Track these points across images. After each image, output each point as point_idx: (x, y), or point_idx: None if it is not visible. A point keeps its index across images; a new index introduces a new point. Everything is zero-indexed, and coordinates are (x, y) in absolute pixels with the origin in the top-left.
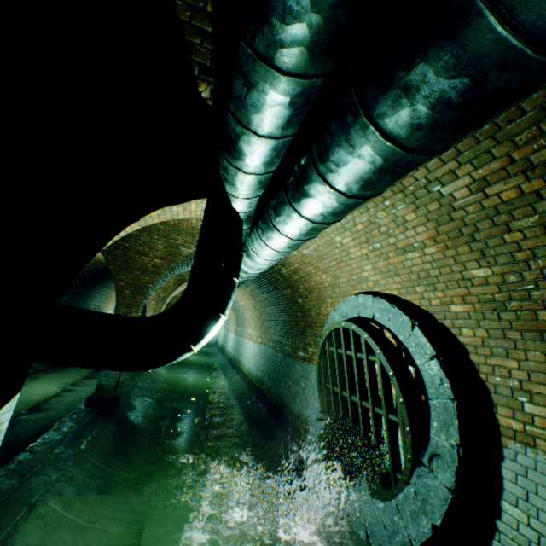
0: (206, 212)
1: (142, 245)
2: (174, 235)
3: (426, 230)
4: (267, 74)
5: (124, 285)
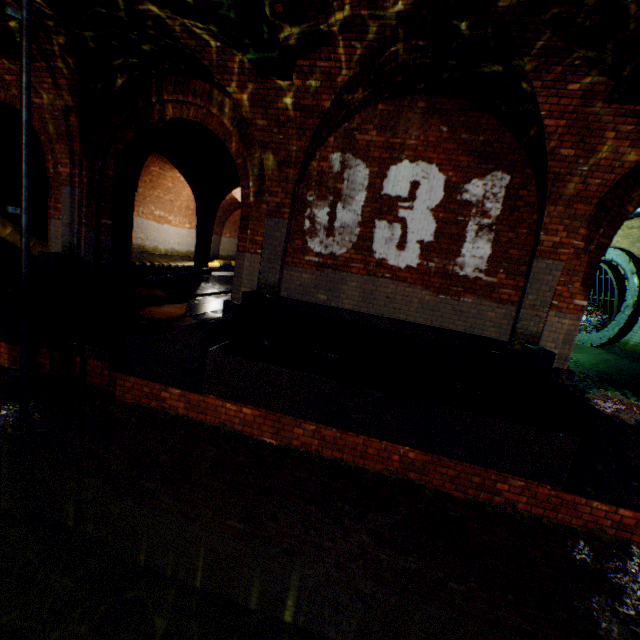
0: None
1: None
2: None
3: (638, 222)
4: None
5: None
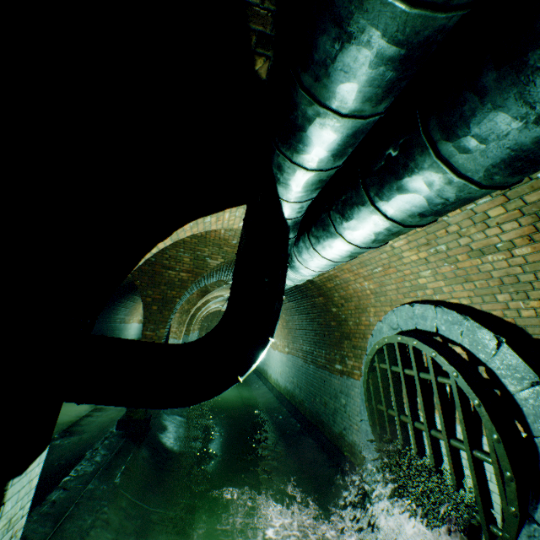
0: (246, 220)
1: (168, 259)
2: (200, 246)
3: (517, 227)
4: (383, 11)
5: (151, 301)
